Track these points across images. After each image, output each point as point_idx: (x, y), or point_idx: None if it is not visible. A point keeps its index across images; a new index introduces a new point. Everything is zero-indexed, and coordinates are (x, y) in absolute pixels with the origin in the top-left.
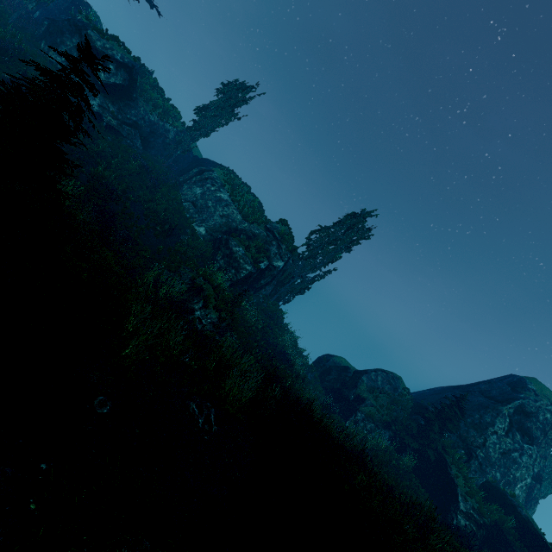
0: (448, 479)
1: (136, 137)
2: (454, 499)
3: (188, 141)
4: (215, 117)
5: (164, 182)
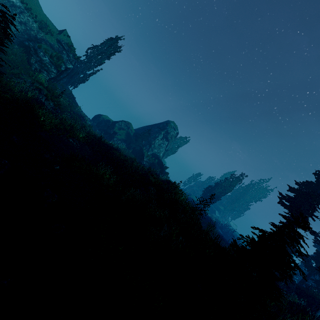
0: (142, 154)
1: None
2: (143, 158)
3: None
4: None
5: None
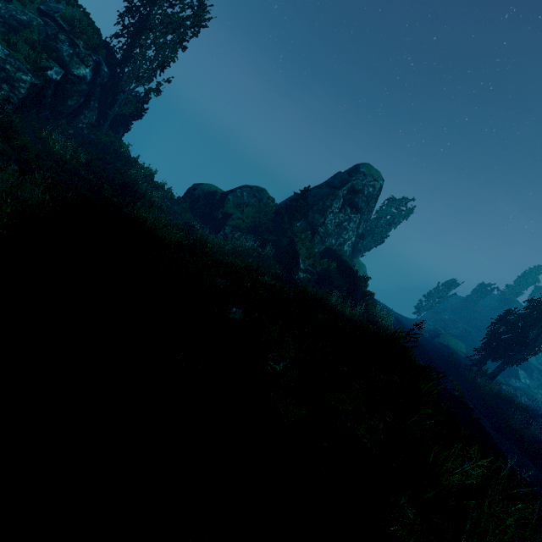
0: (295, 253)
1: None
2: (297, 264)
3: None
4: None
5: None
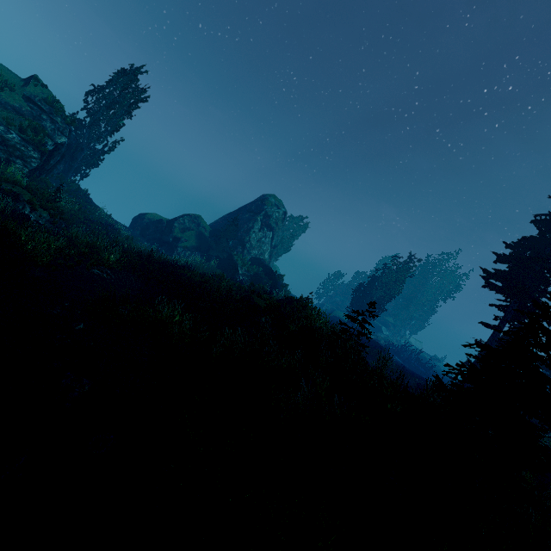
0: (234, 263)
1: None
2: (237, 271)
3: None
4: None
5: None
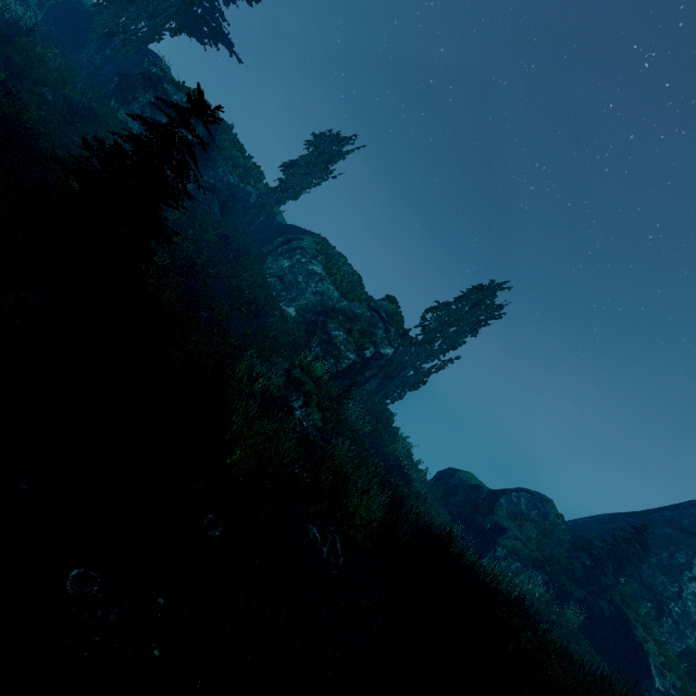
0: (634, 644)
1: (214, 202)
2: (646, 673)
3: (273, 204)
4: (305, 176)
5: (246, 254)
